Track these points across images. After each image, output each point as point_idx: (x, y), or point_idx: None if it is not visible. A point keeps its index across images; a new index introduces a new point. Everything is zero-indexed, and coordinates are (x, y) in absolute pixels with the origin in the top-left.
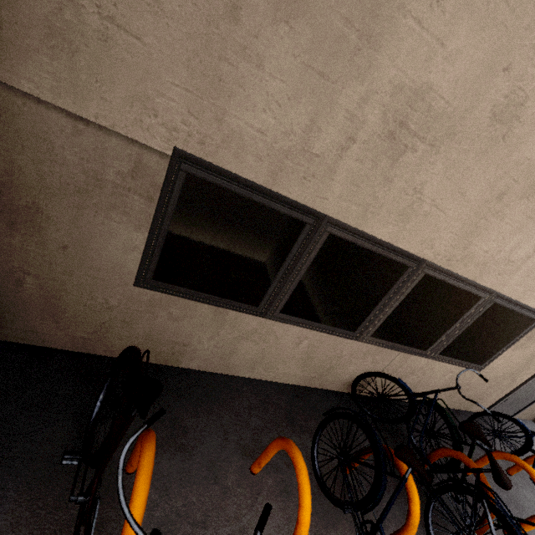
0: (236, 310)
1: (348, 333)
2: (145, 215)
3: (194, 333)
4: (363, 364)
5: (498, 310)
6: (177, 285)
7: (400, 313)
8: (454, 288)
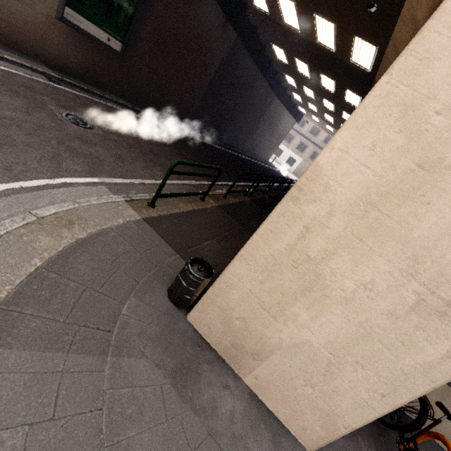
0: None
1: None
2: None
3: None
4: None
5: None
6: None
7: None
8: None
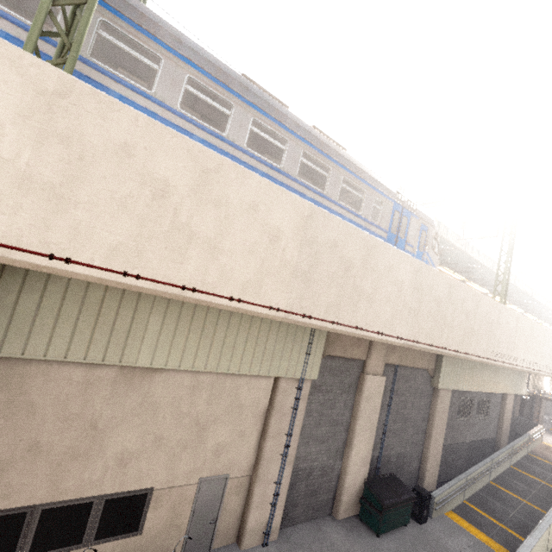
0: None
1: None
2: None
3: None
4: None
5: (113, 501)
6: None
7: (41, 533)
8: (69, 506)
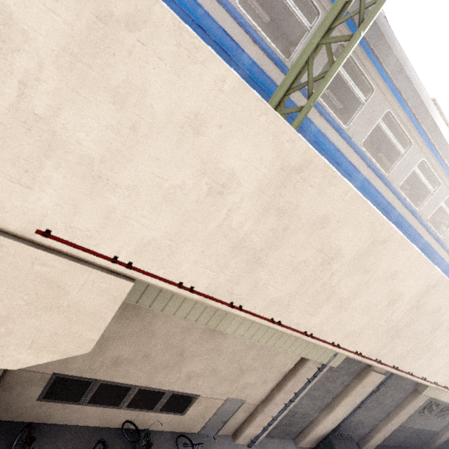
0: (71, 404)
1: (115, 407)
2: (43, 385)
3: (55, 411)
4: (126, 416)
5: (176, 395)
6: (50, 399)
7: (135, 399)
8: (153, 391)
